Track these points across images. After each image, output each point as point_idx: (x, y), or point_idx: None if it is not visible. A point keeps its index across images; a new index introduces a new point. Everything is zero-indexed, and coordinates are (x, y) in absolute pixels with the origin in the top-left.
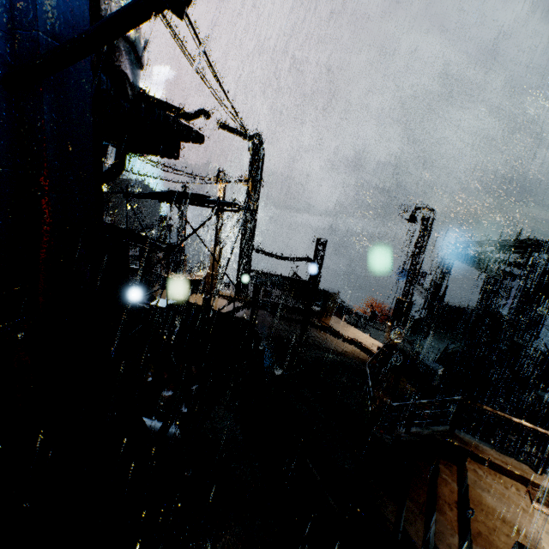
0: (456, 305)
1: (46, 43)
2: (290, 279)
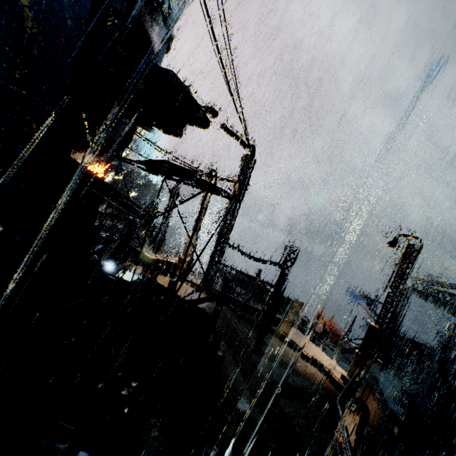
0: (412, 341)
1: None
2: (257, 279)
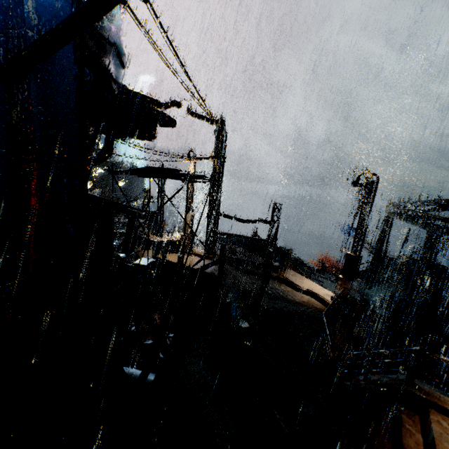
0: (398, 258)
1: (33, 39)
2: (251, 238)
